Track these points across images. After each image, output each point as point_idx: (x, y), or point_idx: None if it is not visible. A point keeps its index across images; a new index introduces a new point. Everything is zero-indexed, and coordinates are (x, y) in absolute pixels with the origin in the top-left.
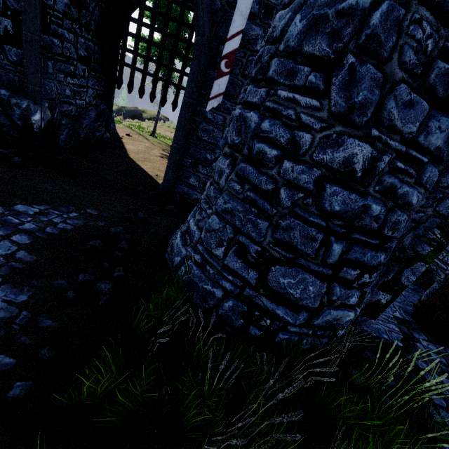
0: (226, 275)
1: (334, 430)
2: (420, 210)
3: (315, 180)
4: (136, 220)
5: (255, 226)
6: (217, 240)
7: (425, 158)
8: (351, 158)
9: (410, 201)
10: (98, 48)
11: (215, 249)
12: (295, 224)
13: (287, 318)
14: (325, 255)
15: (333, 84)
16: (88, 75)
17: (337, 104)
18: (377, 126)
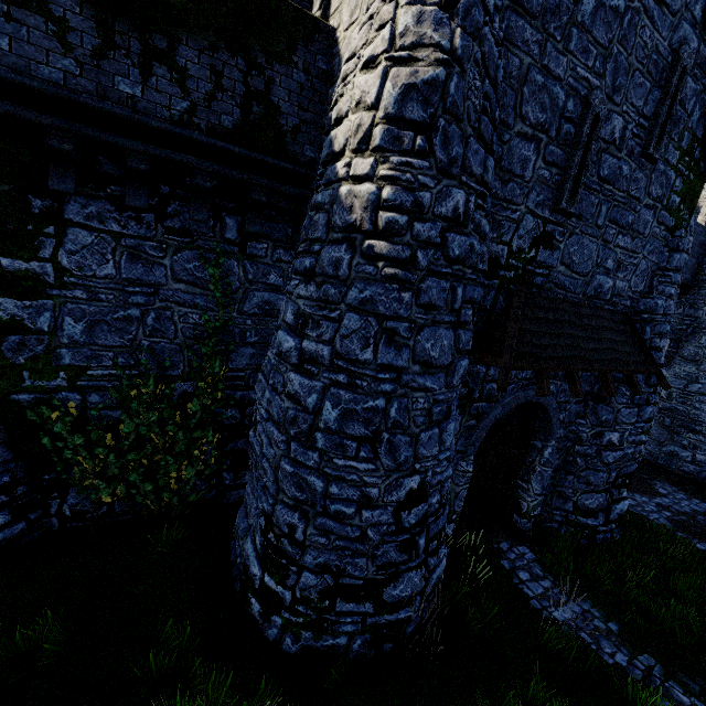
0: None
1: None
2: None
3: None
4: (651, 469)
5: None
6: None
7: None
8: None
9: None
10: None
11: None
12: None
13: None
14: None
15: None
16: None
17: None
18: None
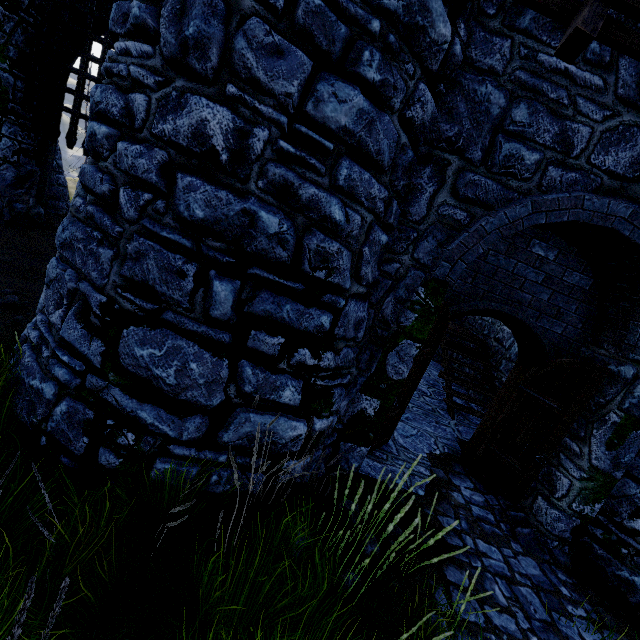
0: (60, 354)
1: (199, 634)
2: (394, 258)
3: (161, 168)
4: None
5: (97, 261)
6: (56, 297)
7: (327, 142)
8: (202, 128)
9: (329, 215)
10: (24, 84)
11: (53, 313)
12: (147, 248)
13: (163, 428)
14: (207, 302)
15: (162, 16)
16: (1, 118)
17: (167, 43)
18: (236, 82)
